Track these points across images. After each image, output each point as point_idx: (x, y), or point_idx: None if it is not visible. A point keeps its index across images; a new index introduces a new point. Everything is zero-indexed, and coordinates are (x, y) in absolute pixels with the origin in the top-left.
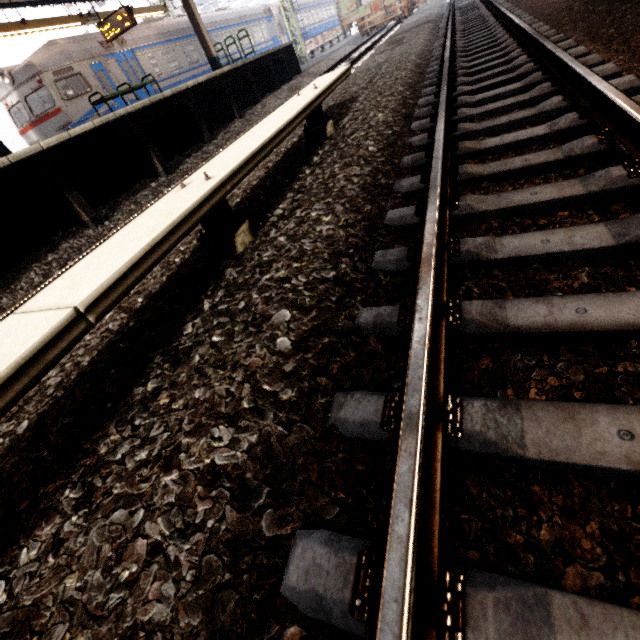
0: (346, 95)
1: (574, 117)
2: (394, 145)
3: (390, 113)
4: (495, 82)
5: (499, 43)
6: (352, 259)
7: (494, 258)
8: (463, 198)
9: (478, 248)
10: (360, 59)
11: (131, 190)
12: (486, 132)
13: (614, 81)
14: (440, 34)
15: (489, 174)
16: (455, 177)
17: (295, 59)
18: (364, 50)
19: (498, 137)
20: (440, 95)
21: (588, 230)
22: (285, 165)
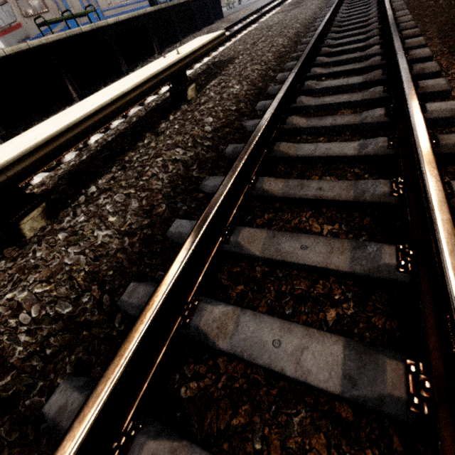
0: (231, 53)
1: (383, 144)
2: (230, 126)
3: (247, 85)
4: (344, 70)
5: (368, 24)
6: (104, 287)
7: (219, 348)
8: (237, 231)
9: (208, 327)
10: (267, 14)
11: (48, 111)
12: (311, 131)
13: (437, 105)
14: (331, 3)
15: (282, 196)
16: (252, 190)
17: (219, 5)
18: (272, 6)
19: (313, 144)
20: (287, 79)
21: (325, 345)
22: (142, 124)
